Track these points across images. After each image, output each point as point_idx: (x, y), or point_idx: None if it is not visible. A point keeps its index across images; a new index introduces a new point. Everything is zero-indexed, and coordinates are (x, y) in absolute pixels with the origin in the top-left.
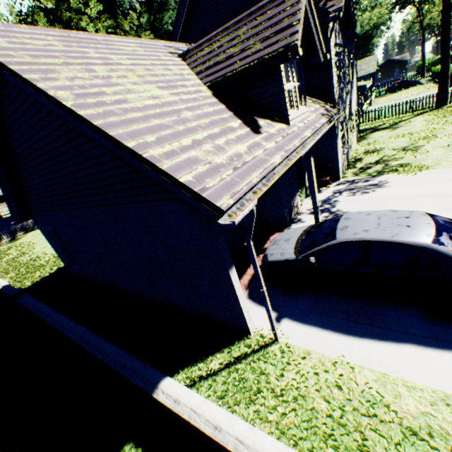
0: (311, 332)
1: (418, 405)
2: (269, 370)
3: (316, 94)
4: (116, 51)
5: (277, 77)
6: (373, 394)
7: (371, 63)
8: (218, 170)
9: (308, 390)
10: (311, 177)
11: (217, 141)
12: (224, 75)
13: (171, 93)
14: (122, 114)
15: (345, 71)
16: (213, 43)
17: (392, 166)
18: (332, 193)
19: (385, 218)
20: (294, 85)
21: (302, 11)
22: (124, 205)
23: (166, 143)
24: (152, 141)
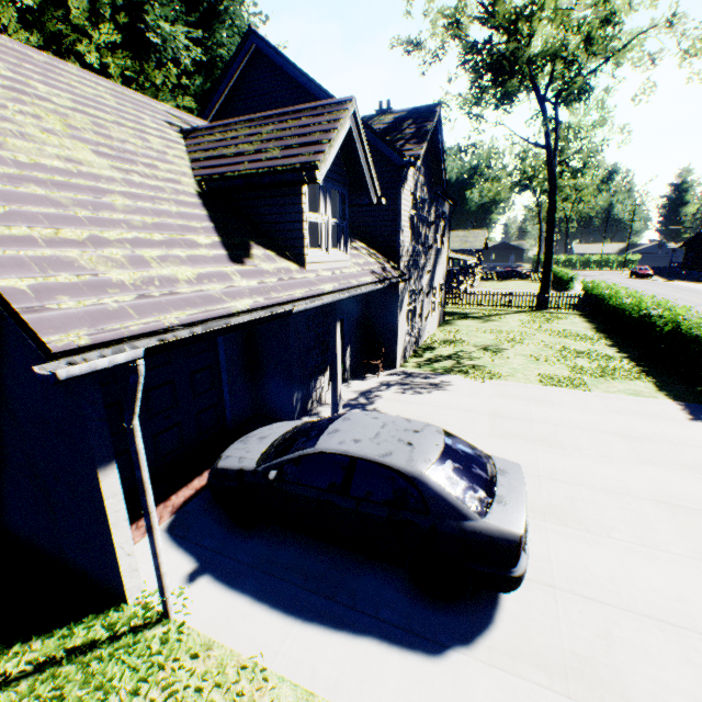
0: (235, 605)
1: None
2: (119, 680)
3: (380, 247)
4: (58, 84)
5: (297, 200)
6: None
7: (480, 238)
8: (104, 289)
9: None
10: (334, 351)
11: (145, 251)
12: (224, 174)
13: (116, 166)
14: None
15: (429, 232)
16: (229, 131)
17: (464, 365)
18: (378, 384)
19: (390, 427)
20: (326, 220)
21: (339, 132)
22: None
23: (24, 224)
24: None
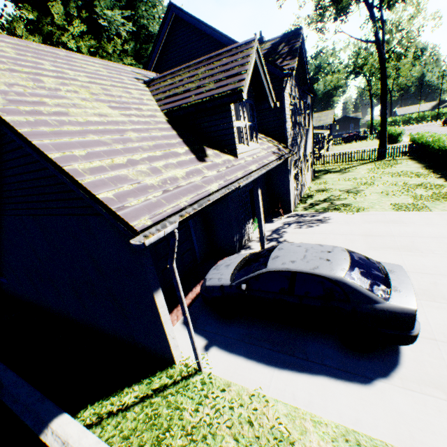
0: (236, 362)
1: (321, 441)
2: (185, 404)
3: (272, 135)
4: (76, 68)
5: (228, 114)
6: (281, 430)
7: (329, 116)
8: (146, 191)
9: (220, 427)
10: (258, 207)
11: (156, 163)
12: (180, 106)
13: (123, 114)
14: (57, 126)
15: (301, 119)
16: (176, 76)
17: (336, 205)
18: (282, 224)
19: (311, 251)
20: (245, 124)
21: (250, 64)
22: (54, 216)
23: (96, 159)
24: (81, 155)
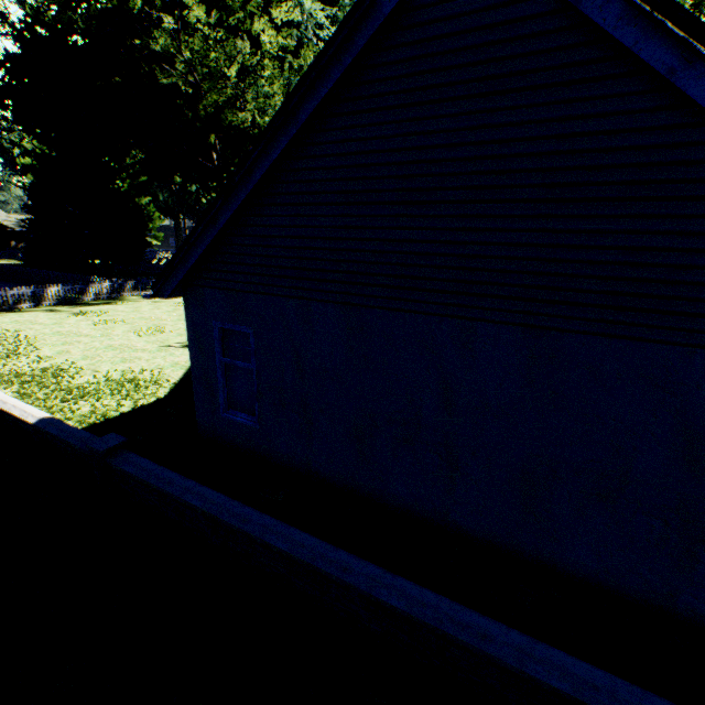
0: None
1: None
2: None
3: None
4: None
5: None
6: None
7: None
8: None
9: None
10: None
11: None
12: None
13: None
14: None
15: None
16: None
17: None
18: None
19: None
20: None
21: None
22: (626, 340)
23: None
24: None
